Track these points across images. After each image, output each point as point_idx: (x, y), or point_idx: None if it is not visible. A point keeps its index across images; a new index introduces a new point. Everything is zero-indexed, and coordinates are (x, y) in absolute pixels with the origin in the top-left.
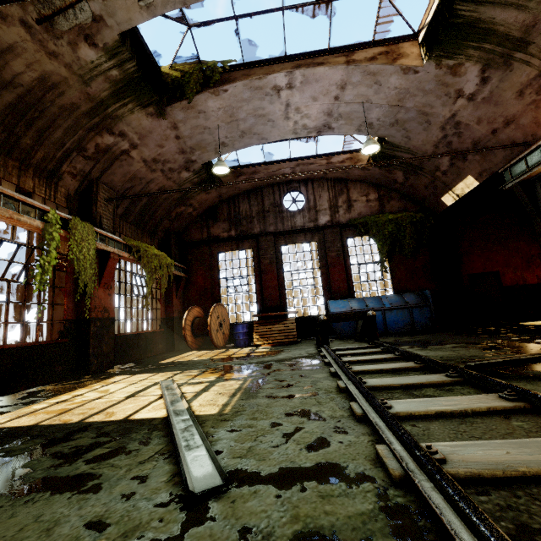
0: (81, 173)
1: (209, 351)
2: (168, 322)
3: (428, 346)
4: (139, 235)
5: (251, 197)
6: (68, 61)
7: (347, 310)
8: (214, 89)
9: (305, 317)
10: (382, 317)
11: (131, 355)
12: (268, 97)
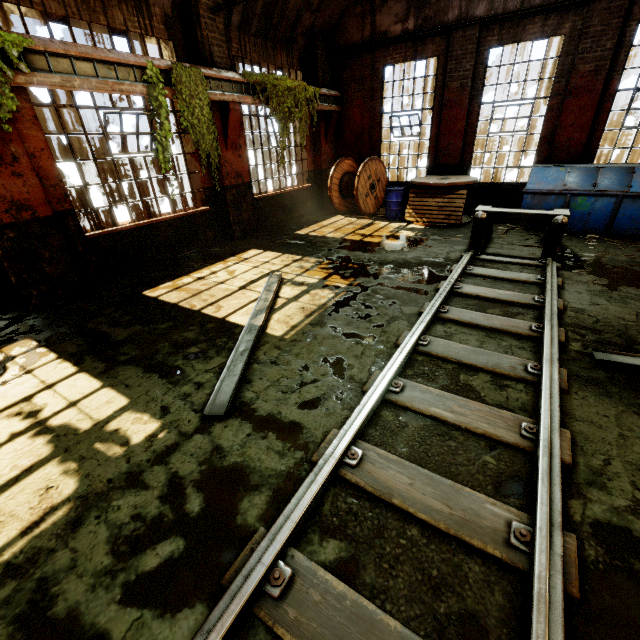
0: None
1: (353, 220)
2: (317, 176)
3: (623, 286)
4: (269, 52)
5: None
6: None
7: (553, 189)
8: None
9: (493, 184)
10: (612, 208)
11: (276, 217)
12: None
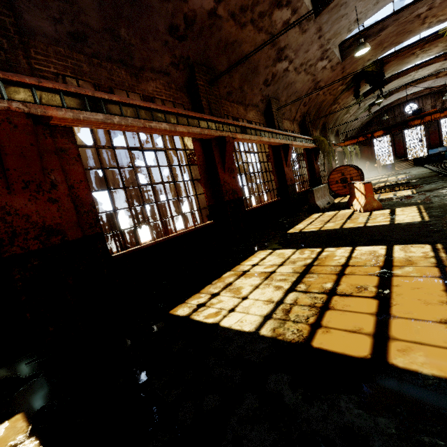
0: (346, 133)
1: (377, 175)
2: None
3: None
4: None
5: (388, 112)
6: (355, 115)
7: (436, 152)
8: (385, 99)
9: (416, 158)
10: None
11: None
12: (404, 92)
